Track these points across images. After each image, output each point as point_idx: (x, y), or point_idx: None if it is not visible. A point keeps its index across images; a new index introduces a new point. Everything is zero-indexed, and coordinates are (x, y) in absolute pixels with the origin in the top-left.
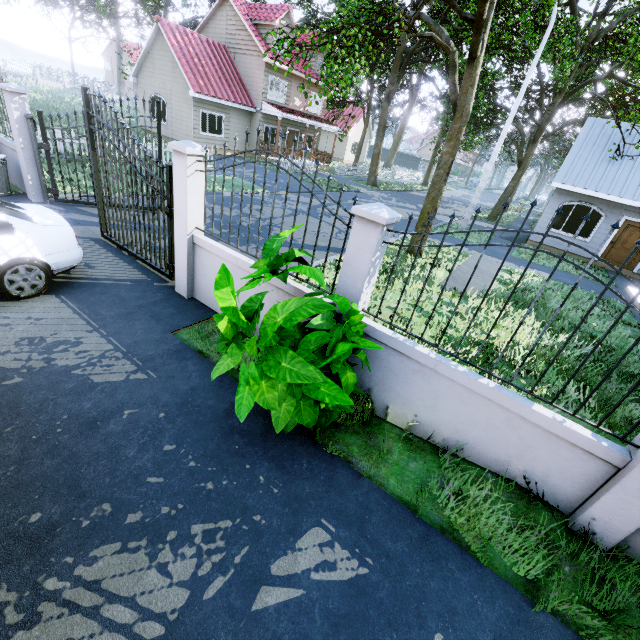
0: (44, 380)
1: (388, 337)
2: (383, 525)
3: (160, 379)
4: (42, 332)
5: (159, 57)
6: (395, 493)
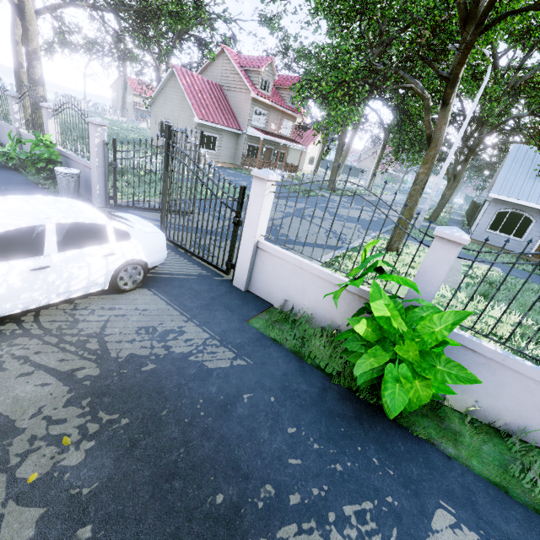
0: (171, 366)
1: (454, 333)
2: (490, 507)
3: (256, 365)
4: (151, 322)
5: (171, 92)
6: (482, 474)
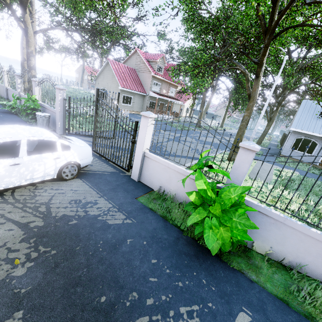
0: (86, 222)
1: (255, 205)
2: (275, 312)
3: (138, 223)
4: (79, 197)
5: (106, 73)
6: (272, 293)
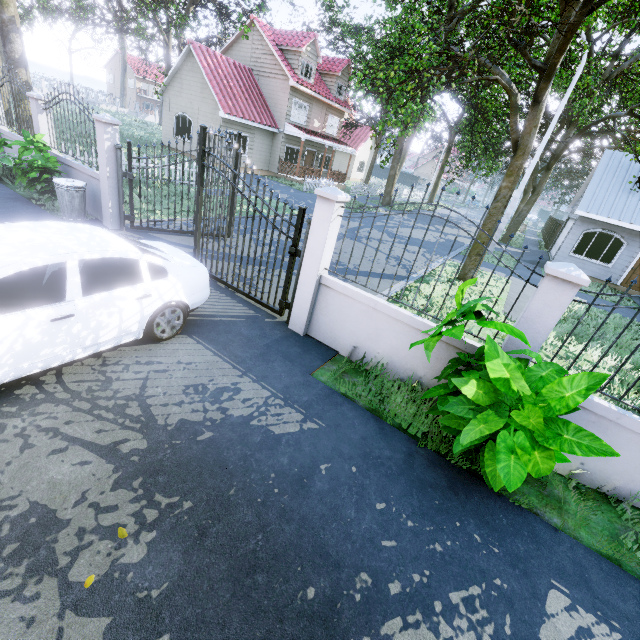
0: (231, 433)
1: None
2: (604, 584)
3: (330, 428)
4: (199, 378)
5: (188, 78)
6: (592, 547)
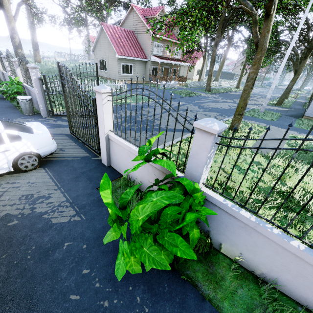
0: (28, 222)
1: (220, 203)
2: None
3: (87, 220)
4: (33, 191)
5: (102, 41)
6: None
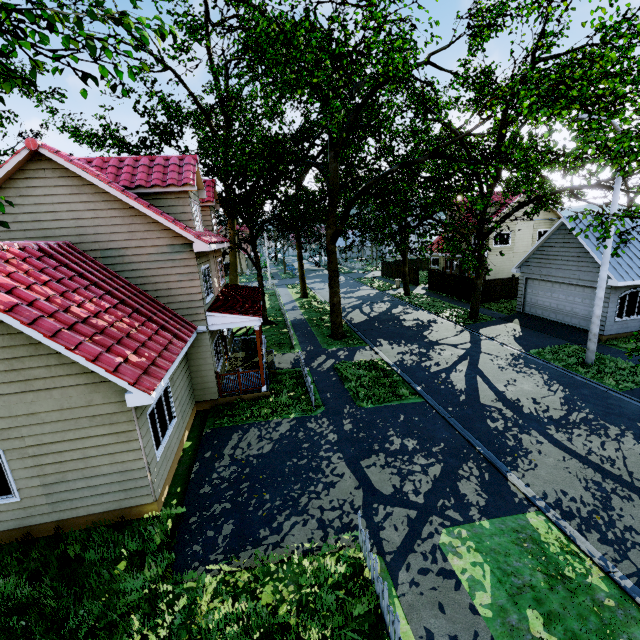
0: None
1: None
2: None
3: None
4: None
5: None
6: None
